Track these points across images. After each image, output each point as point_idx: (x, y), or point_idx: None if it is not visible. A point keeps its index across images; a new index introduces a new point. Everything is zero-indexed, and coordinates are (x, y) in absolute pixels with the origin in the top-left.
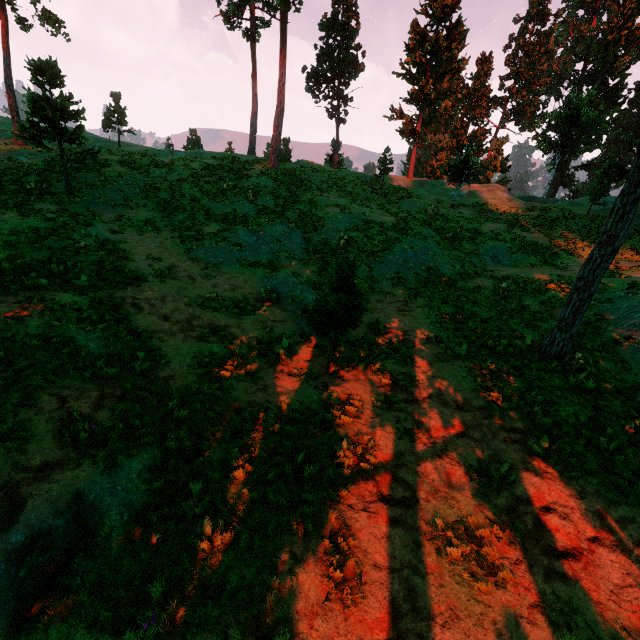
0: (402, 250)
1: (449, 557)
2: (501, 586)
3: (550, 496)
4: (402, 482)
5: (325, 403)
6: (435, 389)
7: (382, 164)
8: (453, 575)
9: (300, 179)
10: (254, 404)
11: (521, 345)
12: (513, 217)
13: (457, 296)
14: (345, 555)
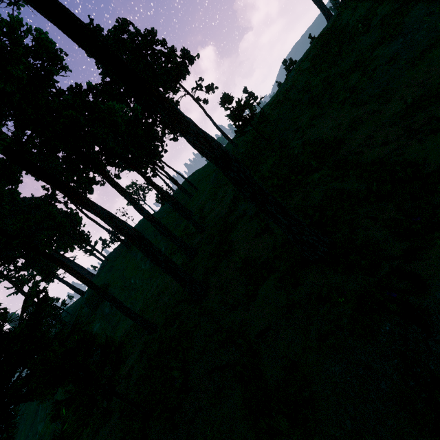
0: None
1: None
2: None
3: None
4: None
5: None
6: None
7: None
8: None
9: None
10: None
11: None
12: None
13: None
14: None
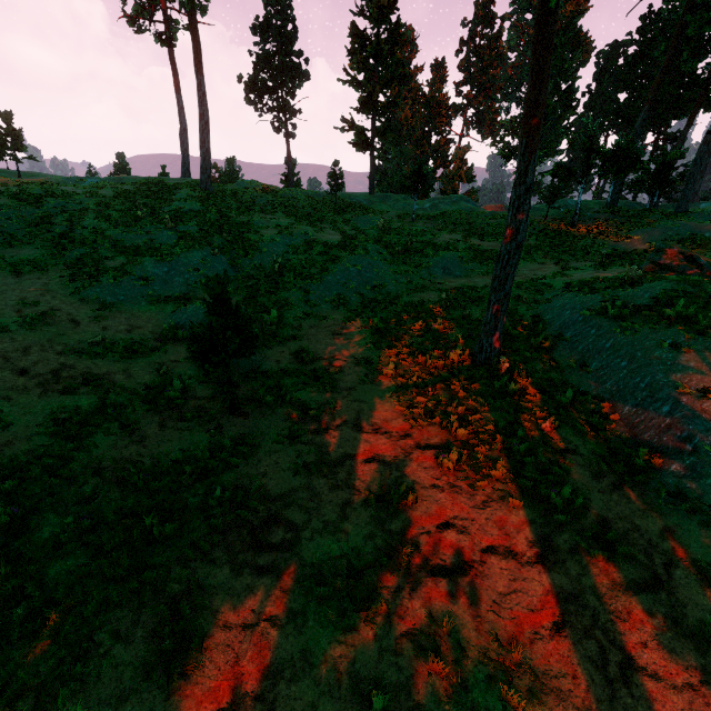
0: (344, 269)
1: (318, 599)
2: (371, 620)
3: (452, 511)
4: (286, 523)
5: (213, 447)
6: (353, 414)
7: (332, 179)
8: (319, 618)
9: (240, 201)
10: (121, 460)
11: (452, 356)
12: (473, 227)
13: (398, 312)
14: (188, 621)
